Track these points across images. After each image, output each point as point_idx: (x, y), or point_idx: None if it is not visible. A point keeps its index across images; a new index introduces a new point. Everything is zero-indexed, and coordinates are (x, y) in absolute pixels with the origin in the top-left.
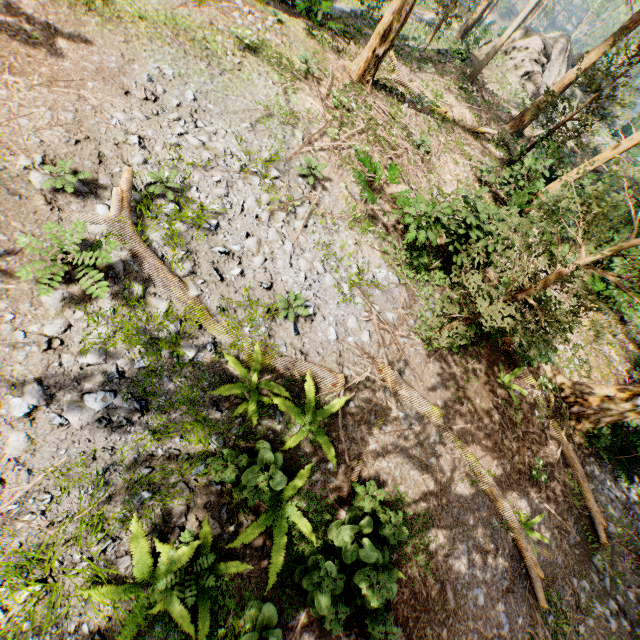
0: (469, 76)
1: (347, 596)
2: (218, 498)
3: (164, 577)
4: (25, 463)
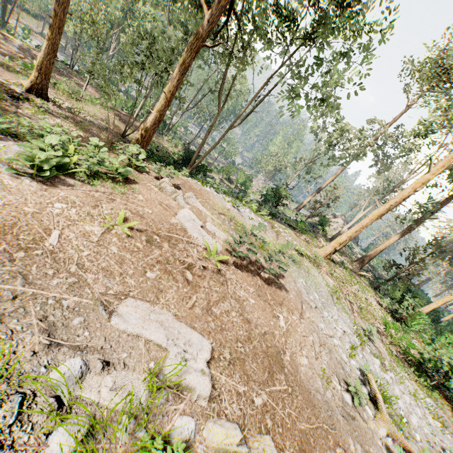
0: (330, 239)
1: None
2: None
3: None
4: None
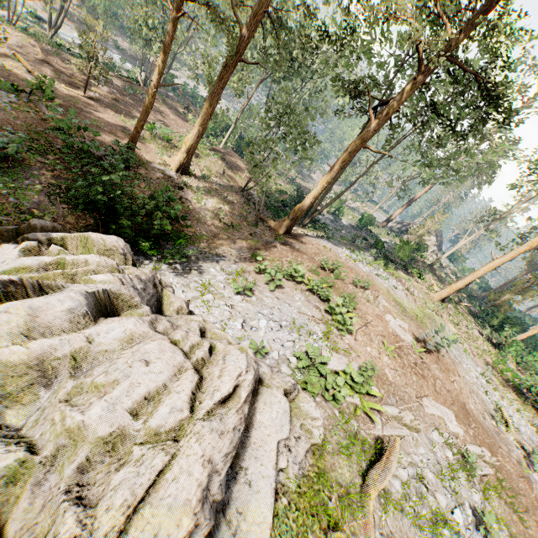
0: (429, 266)
1: None
2: None
3: None
4: None
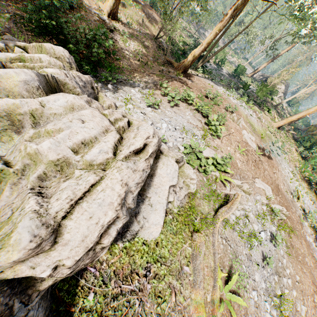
0: (275, 106)
1: None
2: None
3: None
4: None
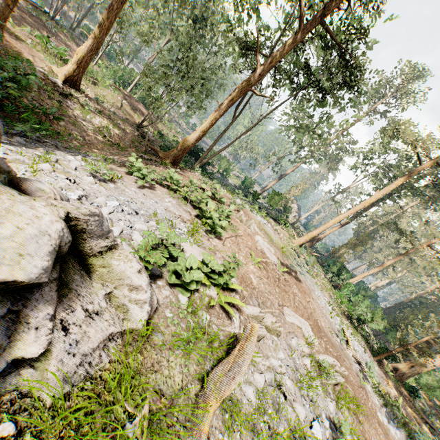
0: (292, 224)
1: None
2: None
3: None
4: None
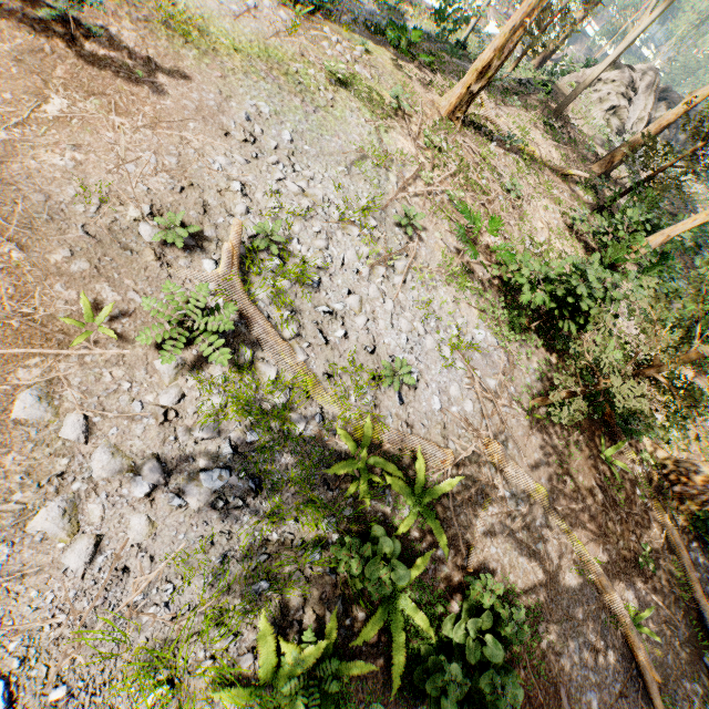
0: (554, 110)
1: (462, 699)
2: (333, 588)
3: (292, 679)
4: (146, 549)
